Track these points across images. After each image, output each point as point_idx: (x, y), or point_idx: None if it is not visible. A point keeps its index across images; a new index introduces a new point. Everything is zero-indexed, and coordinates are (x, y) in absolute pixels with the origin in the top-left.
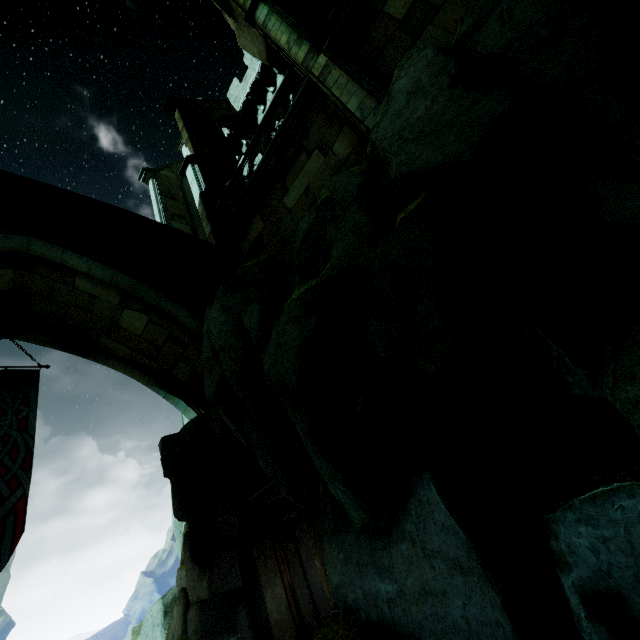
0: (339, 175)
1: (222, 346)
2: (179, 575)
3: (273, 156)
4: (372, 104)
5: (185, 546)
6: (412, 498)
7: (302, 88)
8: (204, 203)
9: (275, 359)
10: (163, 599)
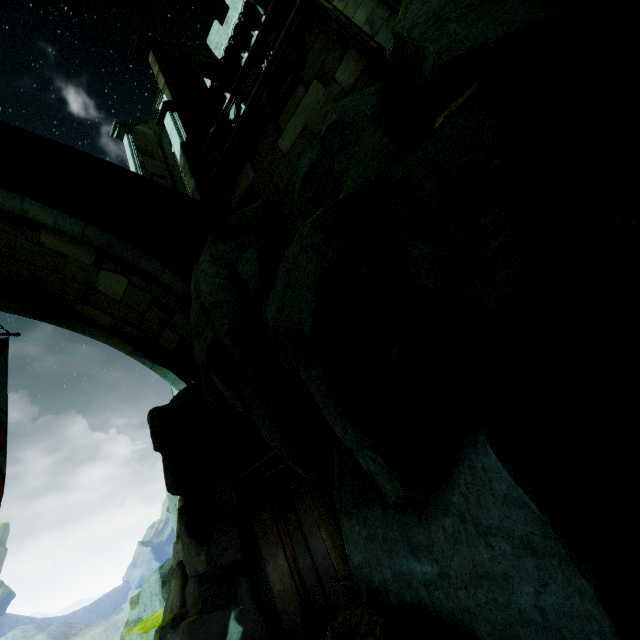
0: (347, 98)
1: (213, 303)
2: (175, 549)
3: (264, 93)
4: (384, 14)
5: (180, 520)
6: (460, 465)
7: (297, 6)
8: (186, 155)
9: (283, 303)
10: (160, 570)
